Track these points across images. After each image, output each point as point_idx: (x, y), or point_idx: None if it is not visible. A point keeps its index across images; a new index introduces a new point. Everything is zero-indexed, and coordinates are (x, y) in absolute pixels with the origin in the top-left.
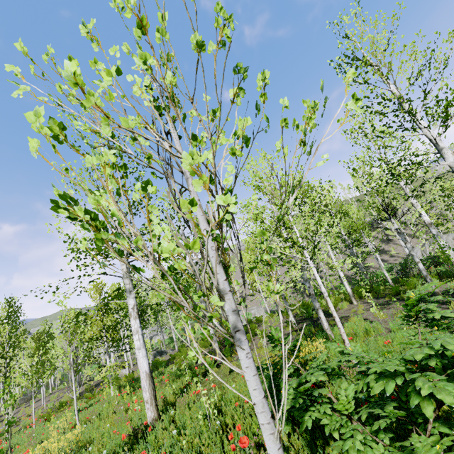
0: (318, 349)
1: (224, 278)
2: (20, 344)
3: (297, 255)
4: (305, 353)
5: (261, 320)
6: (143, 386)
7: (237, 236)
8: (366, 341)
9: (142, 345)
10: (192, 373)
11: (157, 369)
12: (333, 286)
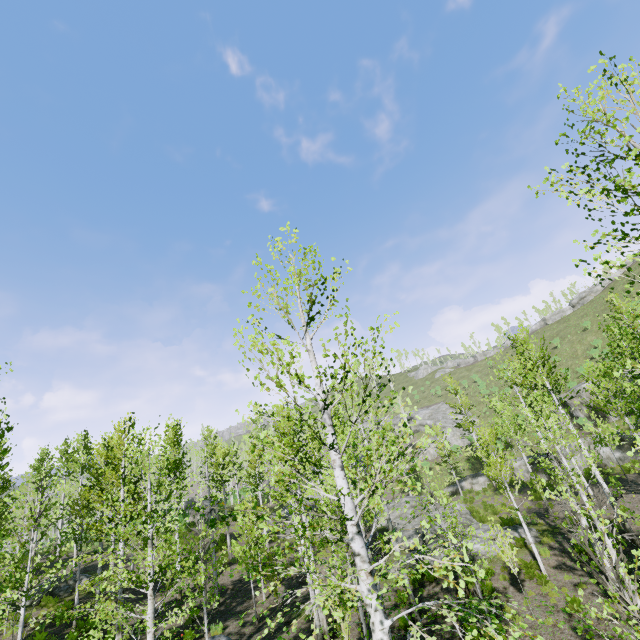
0: None
1: None
2: None
3: None
4: None
5: None
6: None
7: None
8: None
9: None
10: None
11: None
12: None
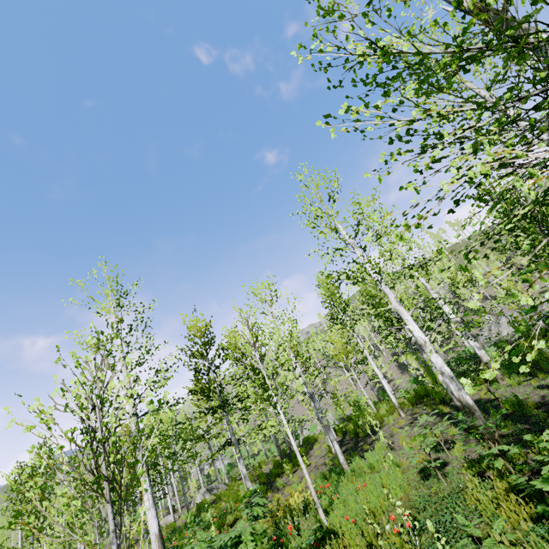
0: (299, 499)
1: (111, 511)
2: (51, 502)
3: (270, 409)
4: (292, 503)
5: (315, 440)
6: (153, 548)
7: (120, 483)
8: (339, 488)
9: (151, 505)
10: (218, 523)
11: (200, 514)
12: (415, 376)
